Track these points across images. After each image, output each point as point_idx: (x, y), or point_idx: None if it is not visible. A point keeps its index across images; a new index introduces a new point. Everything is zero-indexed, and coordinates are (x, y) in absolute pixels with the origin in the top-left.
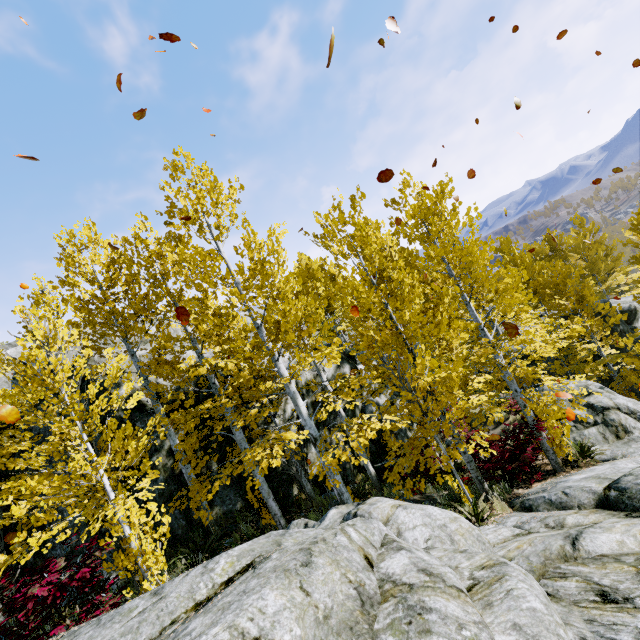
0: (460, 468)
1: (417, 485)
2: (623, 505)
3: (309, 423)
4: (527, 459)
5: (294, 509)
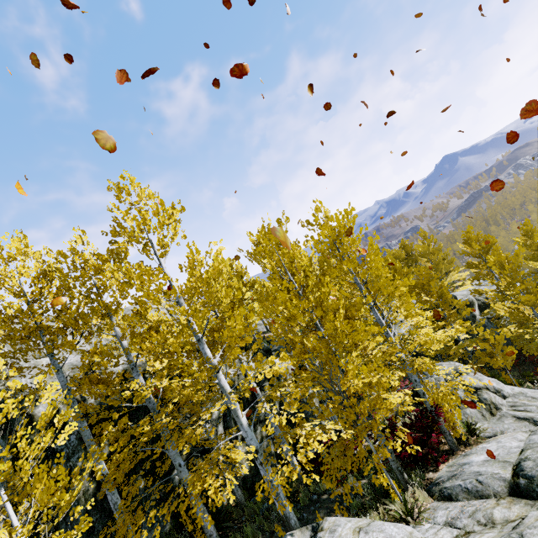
0: (371, 452)
1: (355, 489)
2: (535, 493)
3: (250, 434)
4: (434, 444)
5: (228, 524)
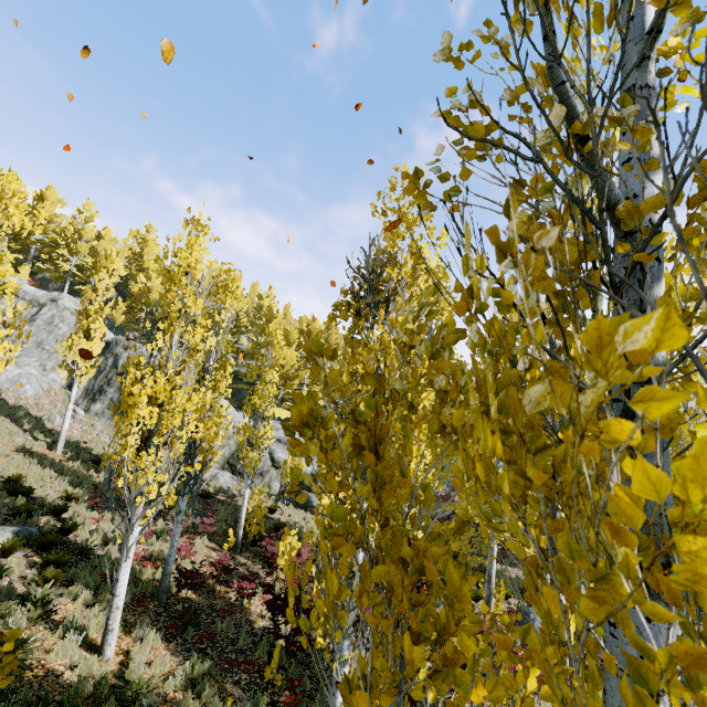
0: None
1: None
2: None
3: None
4: None
5: None
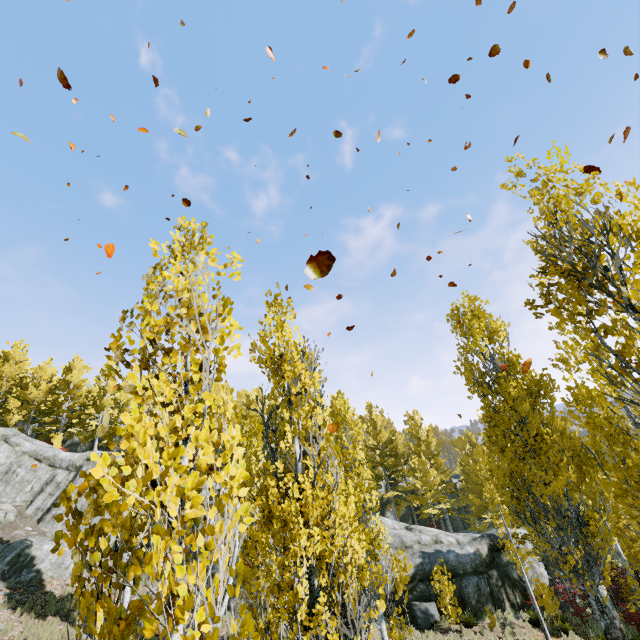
0: None
1: None
2: None
3: None
4: None
5: None
